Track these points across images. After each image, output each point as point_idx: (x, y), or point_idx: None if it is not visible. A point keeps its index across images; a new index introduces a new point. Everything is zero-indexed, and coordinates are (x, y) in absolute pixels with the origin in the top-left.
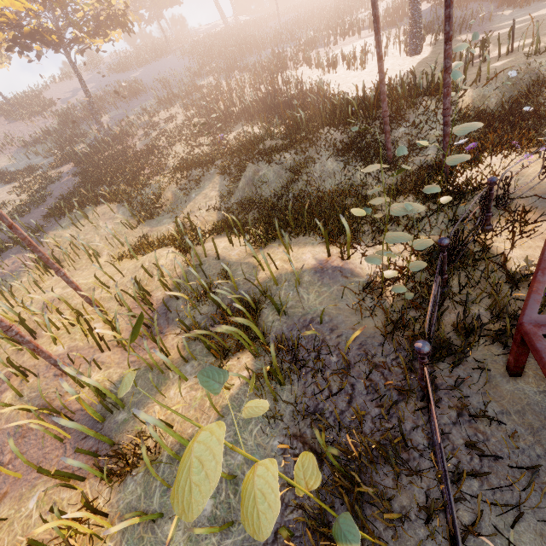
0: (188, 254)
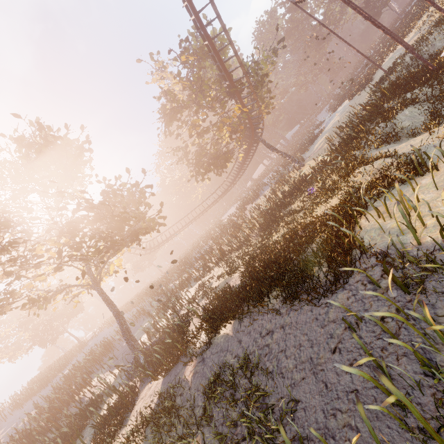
0: None
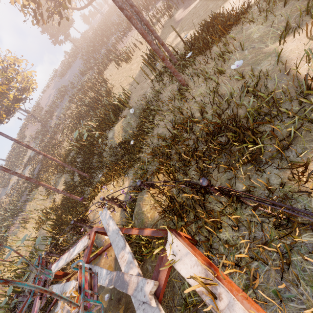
0: (39, 232)
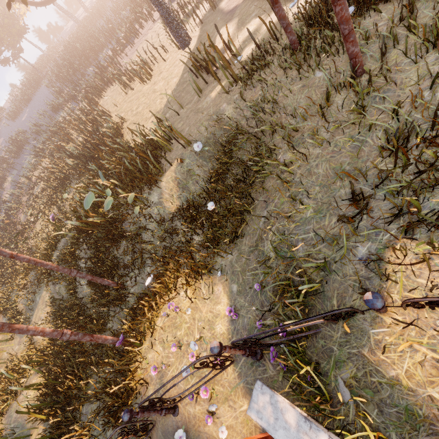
0: (5, 418)
